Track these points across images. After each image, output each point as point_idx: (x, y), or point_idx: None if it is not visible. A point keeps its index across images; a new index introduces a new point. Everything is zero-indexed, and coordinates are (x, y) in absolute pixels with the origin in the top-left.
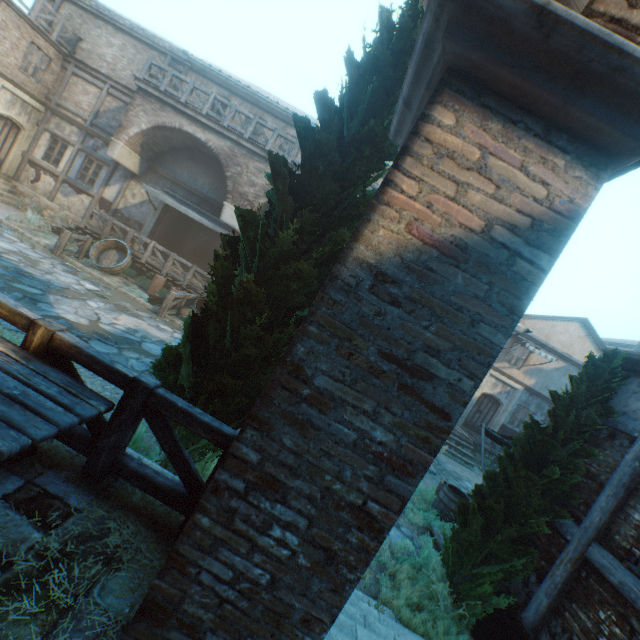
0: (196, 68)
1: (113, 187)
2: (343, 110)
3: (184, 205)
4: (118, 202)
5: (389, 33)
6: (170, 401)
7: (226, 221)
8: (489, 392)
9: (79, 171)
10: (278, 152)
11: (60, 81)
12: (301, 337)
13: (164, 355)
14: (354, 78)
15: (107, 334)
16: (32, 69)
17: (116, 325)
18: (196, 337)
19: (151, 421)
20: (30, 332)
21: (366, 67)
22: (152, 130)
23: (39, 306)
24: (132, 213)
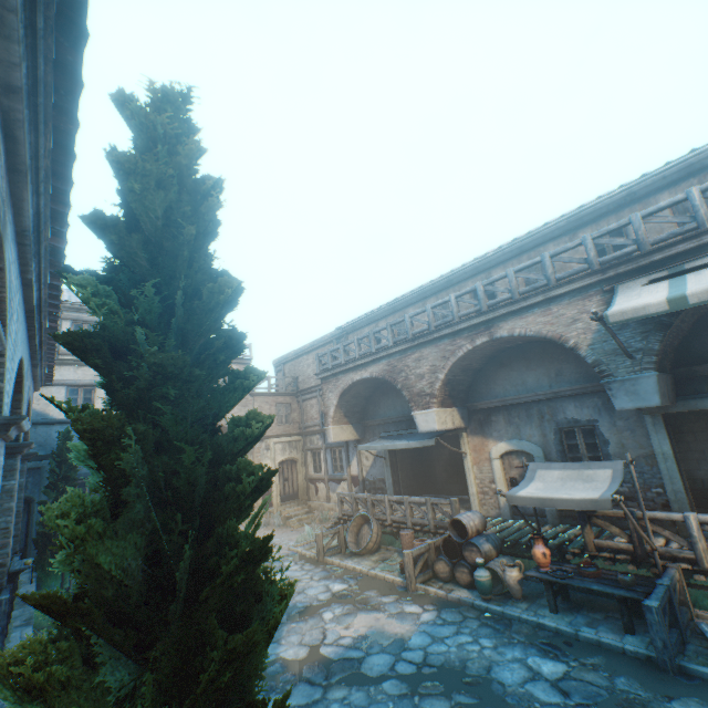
0: (349, 330)
1: (353, 461)
2: None
3: (397, 438)
4: (360, 472)
5: None
6: None
7: (424, 429)
8: None
9: (332, 465)
10: (419, 331)
11: (300, 411)
12: None
13: None
14: None
15: (321, 663)
16: (284, 418)
17: (341, 639)
18: None
19: None
20: None
21: None
22: (341, 400)
23: None
24: (373, 474)
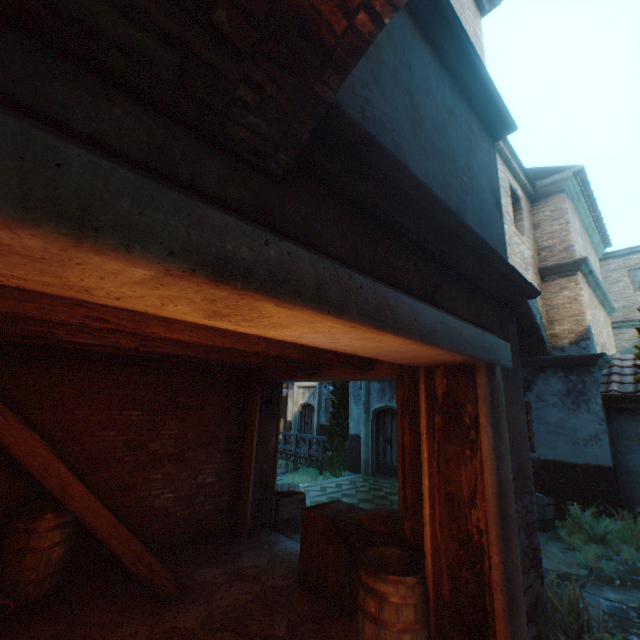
0: None
1: None
2: None
3: None
4: None
5: None
6: None
7: None
8: (303, 402)
9: None
10: None
11: None
12: None
13: None
14: None
15: None
16: None
17: None
18: None
19: None
20: None
21: None
22: None
23: None
24: None
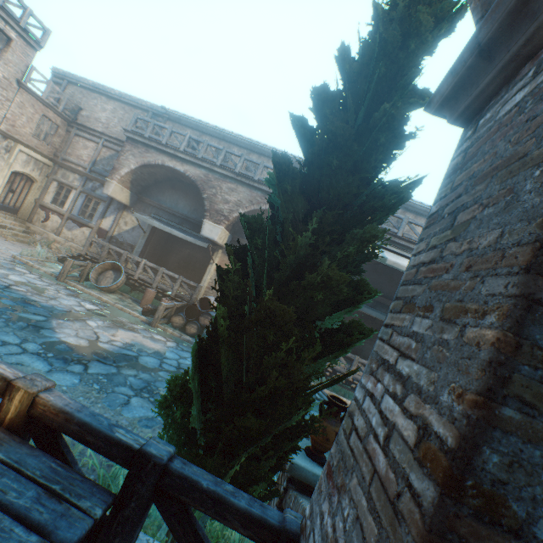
0: (172, 118)
1: (108, 218)
2: (343, 105)
3: (168, 226)
4: (113, 230)
5: (383, 25)
6: (191, 481)
7: (206, 235)
8: None
9: (80, 209)
10: (246, 173)
11: (65, 141)
12: (487, 432)
13: (169, 388)
14: (350, 73)
15: (105, 353)
16: (43, 135)
17: (114, 342)
18: (204, 364)
19: (165, 510)
20: (5, 398)
21: (371, 54)
22: (139, 168)
23: (41, 333)
24: (125, 237)
